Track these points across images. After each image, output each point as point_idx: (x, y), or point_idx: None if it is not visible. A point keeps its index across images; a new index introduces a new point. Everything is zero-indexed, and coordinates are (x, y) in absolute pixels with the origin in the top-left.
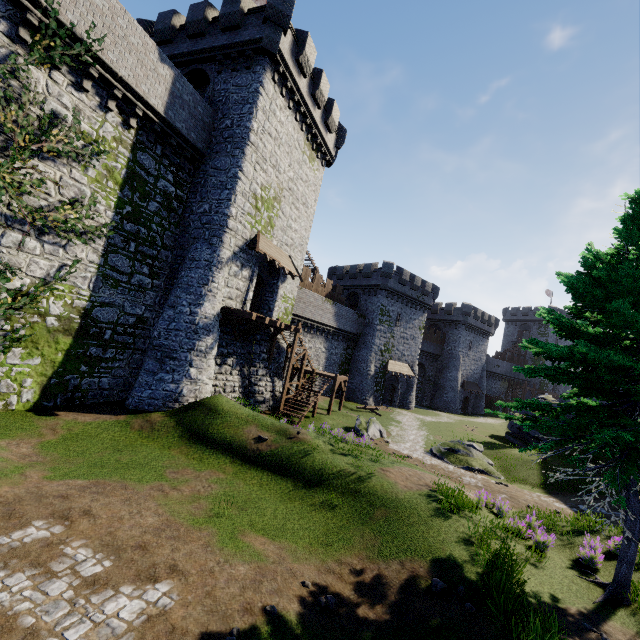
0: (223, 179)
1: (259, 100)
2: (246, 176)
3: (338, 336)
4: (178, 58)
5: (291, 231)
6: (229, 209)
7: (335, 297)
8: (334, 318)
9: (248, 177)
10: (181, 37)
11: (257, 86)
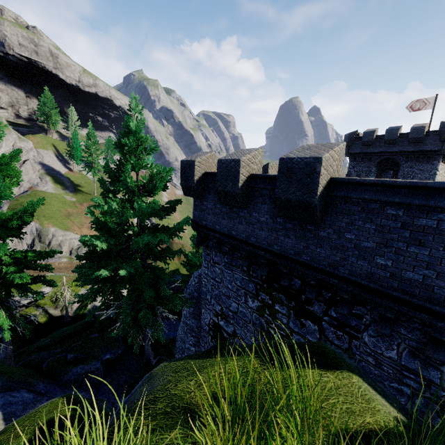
0: None
1: (435, 177)
2: None
3: None
4: (377, 153)
5: None
6: None
7: None
8: None
9: None
10: (378, 143)
11: (435, 171)
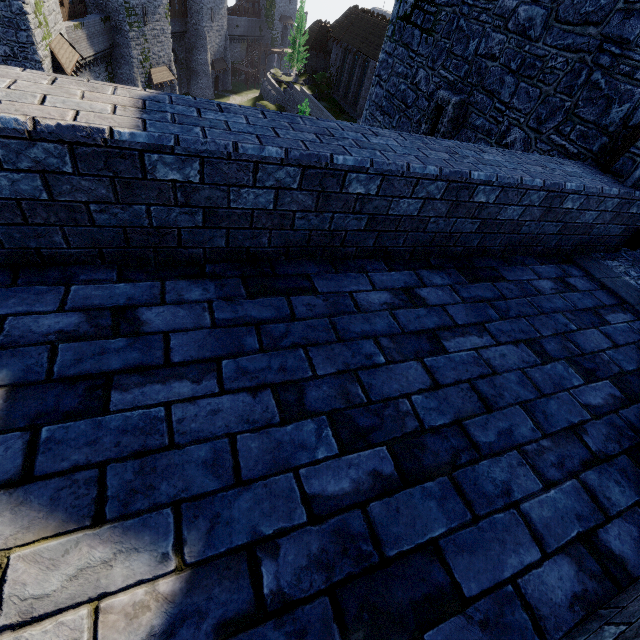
0: (8, 15)
1: None
2: (27, 3)
3: (97, 60)
4: None
5: (50, 2)
6: (38, 55)
7: (75, 10)
8: (89, 44)
9: (27, 1)
10: None
11: None
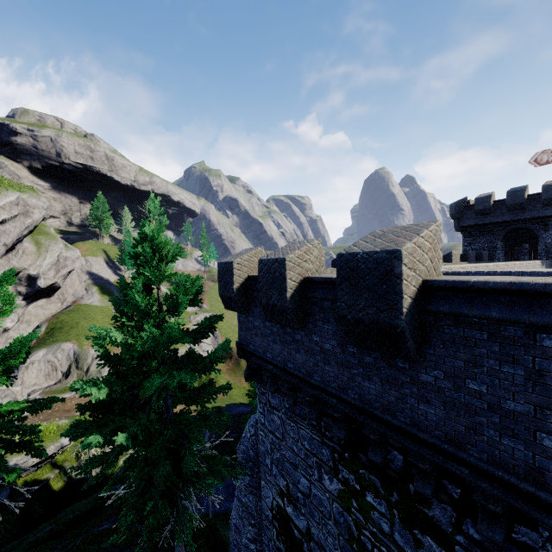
0: None
1: None
2: None
3: None
4: (500, 223)
5: None
6: None
7: None
8: None
9: None
10: (498, 210)
11: None
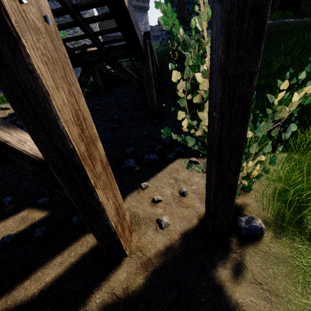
0: None
1: None
2: None
3: None
4: None
5: None
6: None
7: None
8: None
9: None
10: None
11: None
